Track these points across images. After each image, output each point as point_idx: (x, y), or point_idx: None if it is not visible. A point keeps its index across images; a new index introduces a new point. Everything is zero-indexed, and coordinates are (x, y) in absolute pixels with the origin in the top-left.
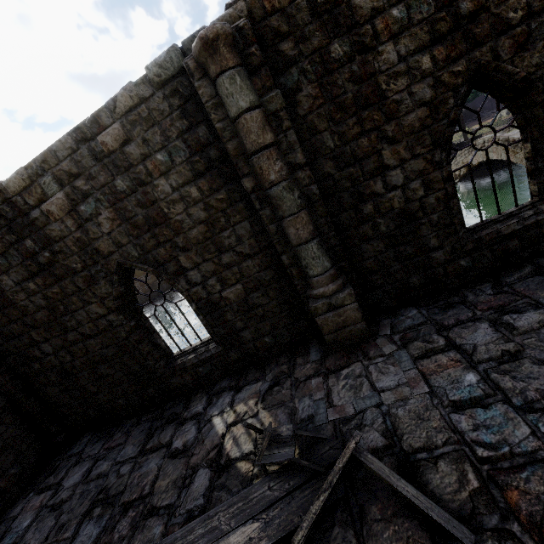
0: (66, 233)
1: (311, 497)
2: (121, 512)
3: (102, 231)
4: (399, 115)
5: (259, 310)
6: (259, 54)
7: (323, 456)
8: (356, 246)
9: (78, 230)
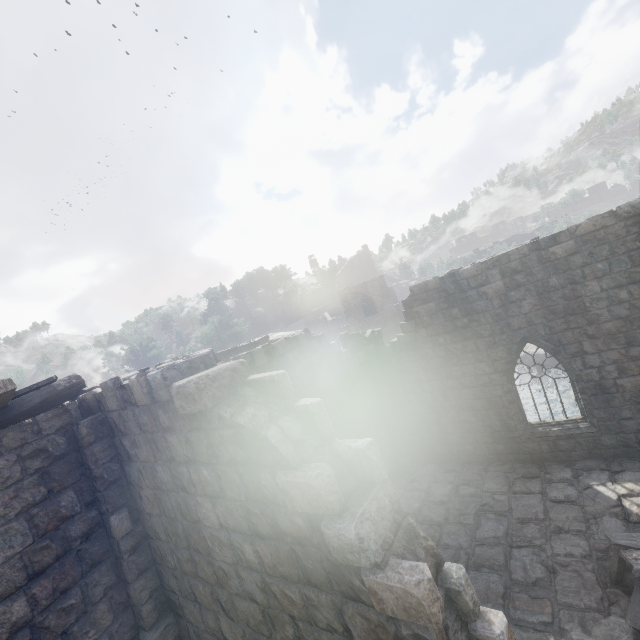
0: (489, 308)
1: None
2: (521, 522)
3: (520, 312)
4: None
5: None
6: None
7: None
8: None
9: (500, 308)
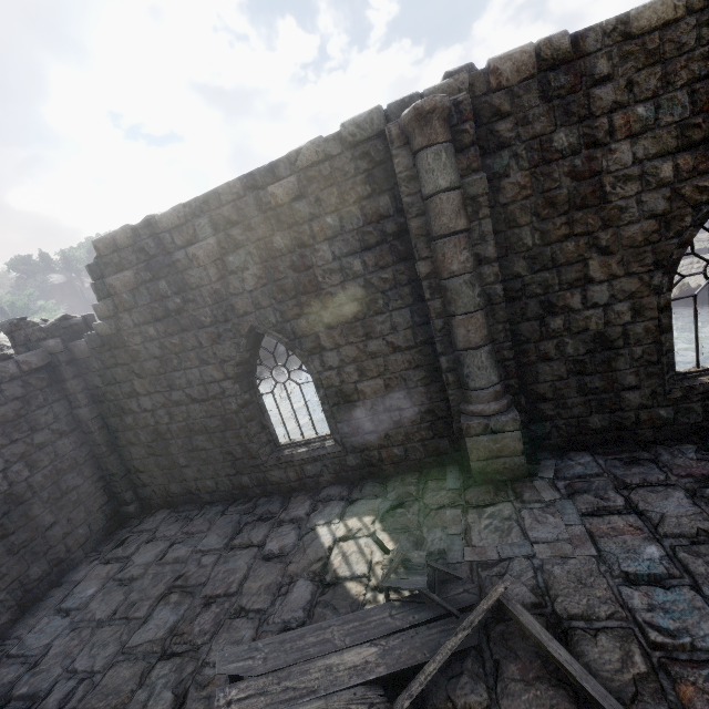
0: (205, 282)
1: (438, 637)
2: (203, 604)
3: (244, 288)
4: (620, 223)
5: (396, 414)
6: (473, 133)
7: (455, 597)
8: (531, 365)
9: (219, 282)
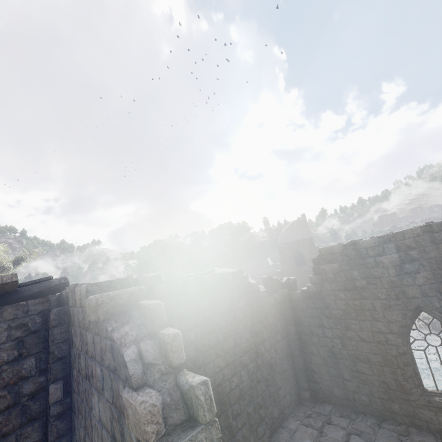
0: (385, 275)
1: None
2: None
3: (414, 282)
4: None
5: None
6: None
7: None
8: None
9: (395, 277)
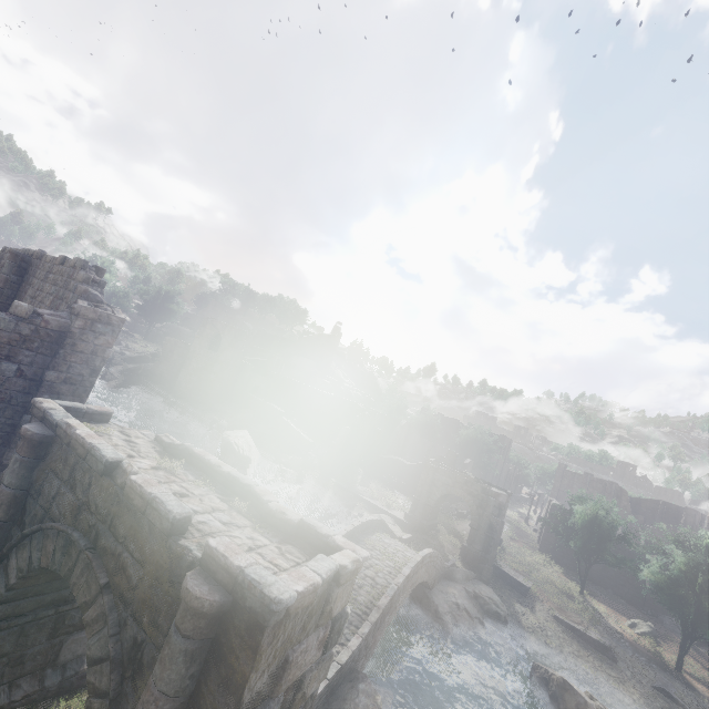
0: None
1: None
2: None
3: None
4: None
5: None
6: (18, 264)
7: None
8: None
9: None
